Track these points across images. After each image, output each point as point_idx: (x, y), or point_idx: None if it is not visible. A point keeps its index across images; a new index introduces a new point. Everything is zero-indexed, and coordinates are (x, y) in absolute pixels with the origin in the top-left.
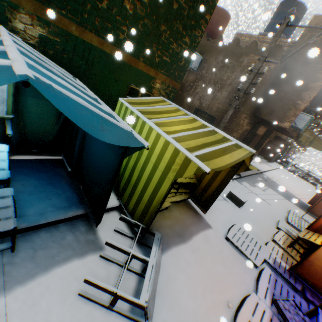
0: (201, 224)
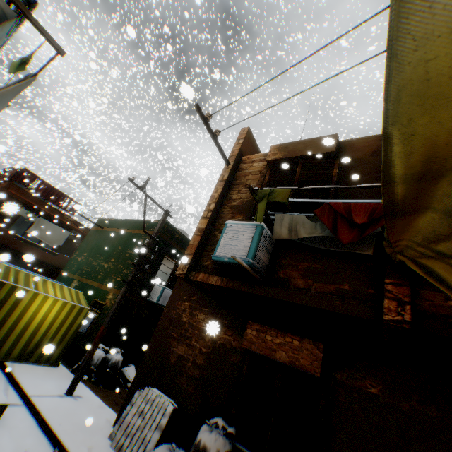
0: None
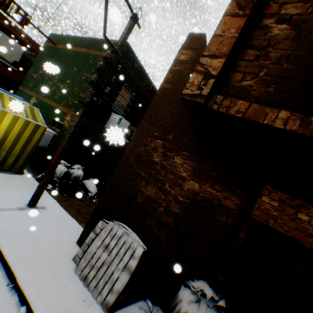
0: None
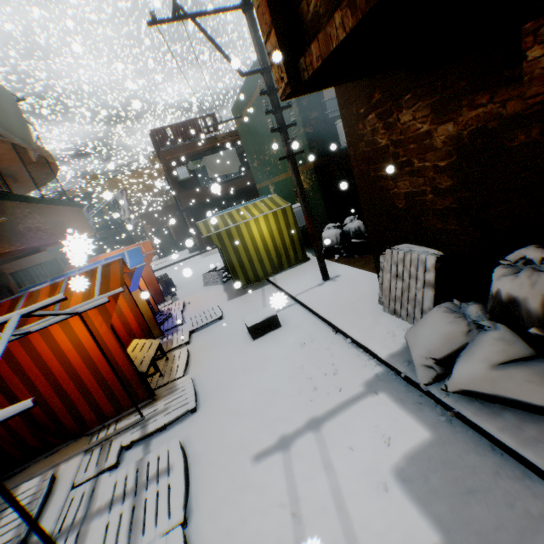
0: (233, 295)
